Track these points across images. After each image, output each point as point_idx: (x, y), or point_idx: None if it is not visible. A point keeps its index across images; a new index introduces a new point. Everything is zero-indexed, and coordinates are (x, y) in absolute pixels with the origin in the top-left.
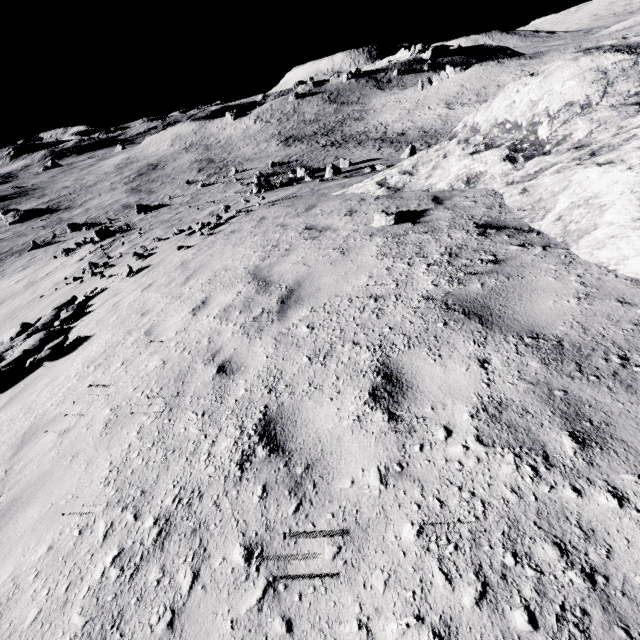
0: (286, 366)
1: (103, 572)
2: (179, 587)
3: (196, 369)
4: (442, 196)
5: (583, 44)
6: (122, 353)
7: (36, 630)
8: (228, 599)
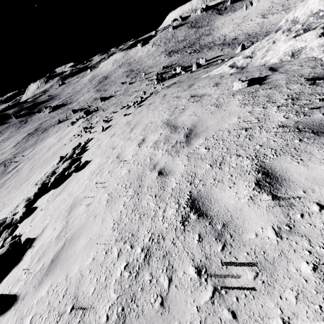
0: (197, 170)
1: (121, 273)
2: (162, 285)
3: (146, 173)
4: (275, 66)
5: None
6: (107, 167)
7: (95, 297)
8: (192, 295)
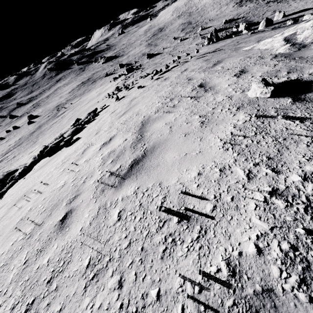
0: (75, 256)
1: None
2: None
3: (61, 205)
4: None
5: None
6: (70, 161)
7: None
8: None
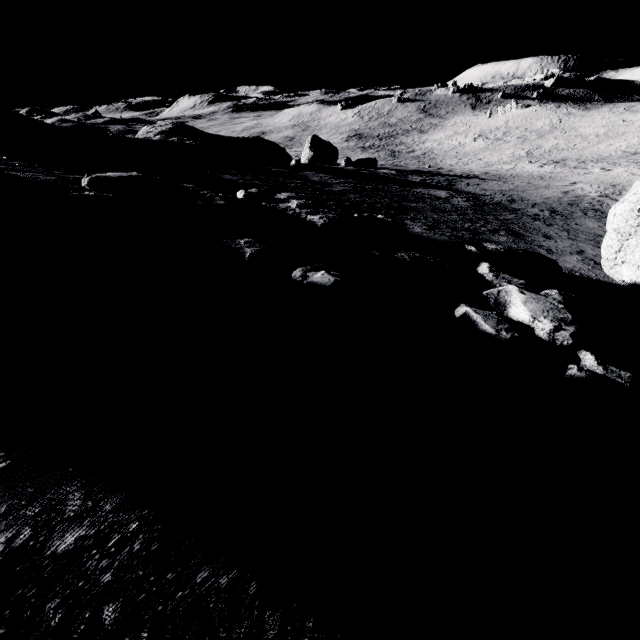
0: None
1: None
2: None
3: None
4: None
5: (637, 105)
6: None
7: None
8: None
